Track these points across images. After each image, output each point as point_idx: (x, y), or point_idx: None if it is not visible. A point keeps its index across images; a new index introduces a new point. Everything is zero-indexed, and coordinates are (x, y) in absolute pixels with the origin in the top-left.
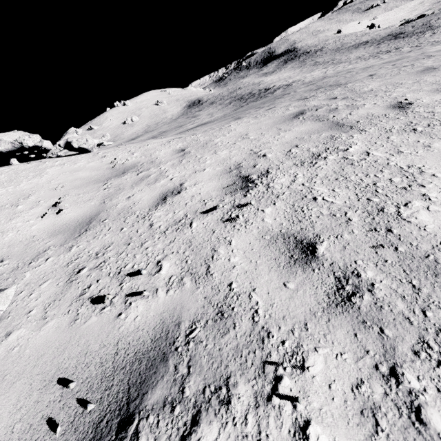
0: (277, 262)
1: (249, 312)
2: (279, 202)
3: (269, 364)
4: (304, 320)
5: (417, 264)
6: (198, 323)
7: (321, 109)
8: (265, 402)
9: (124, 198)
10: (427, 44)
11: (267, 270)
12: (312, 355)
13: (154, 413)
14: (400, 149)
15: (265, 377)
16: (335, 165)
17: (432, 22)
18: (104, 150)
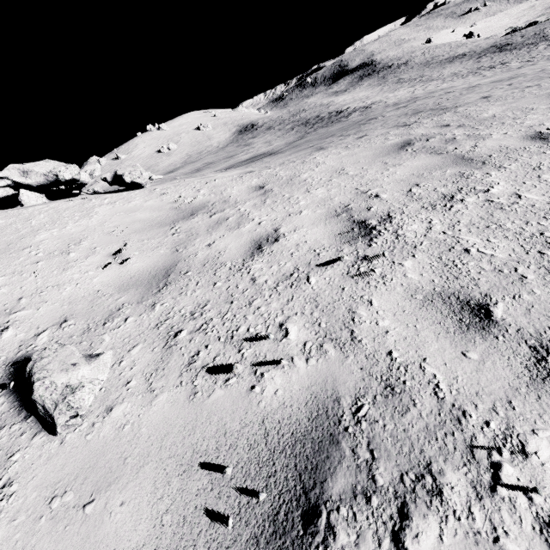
0: (444, 327)
1: (427, 387)
2: (419, 254)
3: (478, 448)
4: (506, 397)
5: None
6: (363, 399)
7: (433, 140)
8: (489, 493)
9: (203, 246)
10: (541, 59)
11: (433, 336)
12: (532, 439)
13: (345, 505)
14: None
15: (478, 464)
16: (479, 209)
17: (547, 31)
18: (160, 186)
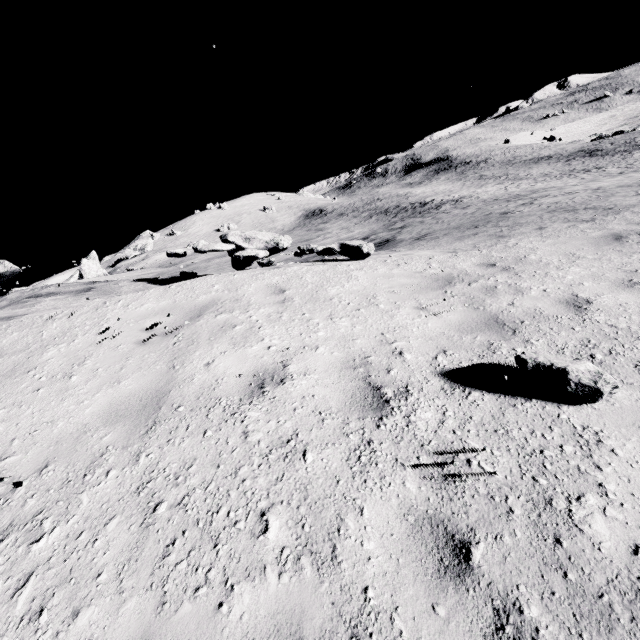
0: None
1: None
2: None
3: None
4: None
5: None
6: None
7: None
8: None
9: (505, 305)
10: None
11: None
12: None
13: None
14: None
15: None
16: None
17: (638, 140)
18: (380, 258)
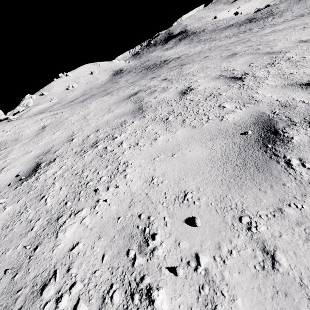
0: None
1: None
2: (22, 200)
3: None
4: None
5: (3, 302)
6: None
7: (148, 91)
8: None
9: None
10: (268, 26)
11: None
12: None
13: None
14: (139, 141)
15: None
16: (93, 155)
17: (273, 10)
18: None
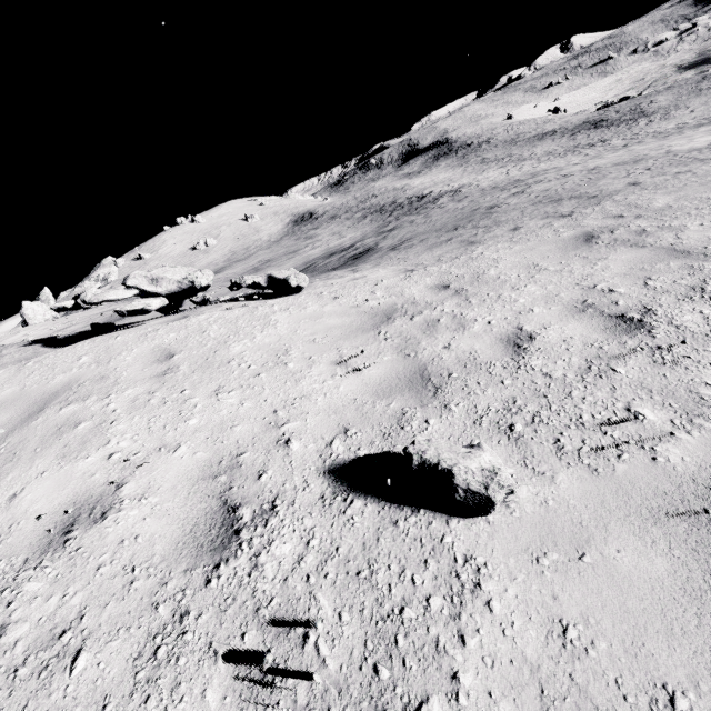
0: None
1: None
2: None
3: None
4: None
5: None
6: None
7: (619, 232)
8: None
9: (439, 349)
10: (646, 136)
11: None
12: None
13: None
14: None
15: None
16: None
17: (643, 106)
18: (319, 289)
